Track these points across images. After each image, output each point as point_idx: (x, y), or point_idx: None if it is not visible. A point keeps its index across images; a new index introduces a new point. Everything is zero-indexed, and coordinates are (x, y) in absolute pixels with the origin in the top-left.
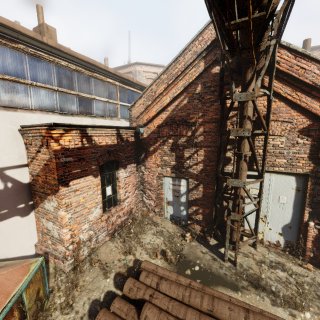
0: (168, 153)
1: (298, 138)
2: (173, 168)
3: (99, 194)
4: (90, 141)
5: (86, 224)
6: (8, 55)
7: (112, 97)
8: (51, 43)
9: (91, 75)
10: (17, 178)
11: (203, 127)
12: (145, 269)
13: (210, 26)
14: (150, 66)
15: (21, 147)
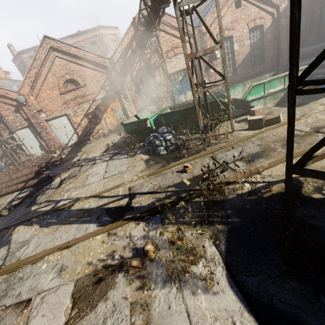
0: None
1: (16, 114)
2: None
3: None
4: None
5: None
6: None
7: None
8: None
9: None
10: None
11: None
12: None
13: None
14: None
15: None
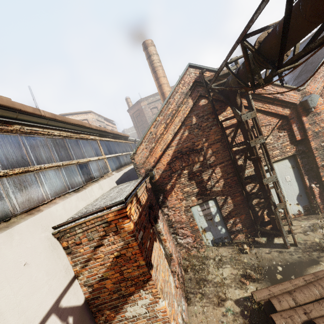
0: (187, 184)
1: (279, 133)
2: (197, 195)
3: (164, 259)
4: (139, 204)
5: (174, 301)
6: (7, 142)
7: (99, 153)
8: (47, 114)
9: (78, 137)
10: (73, 303)
11: (210, 149)
12: (261, 300)
13: (187, 72)
14: (77, 114)
15: (62, 255)
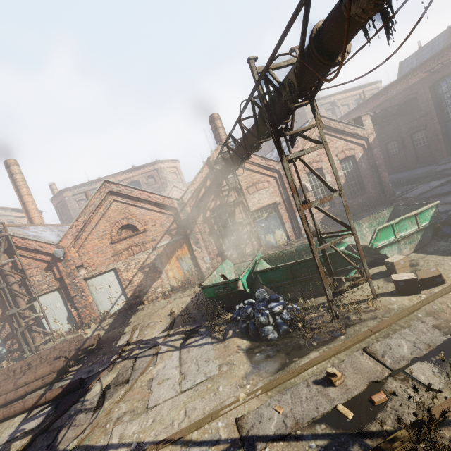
0: None
1: (46, 273)
2: None
3: None
4: None
5: None
6: None
7: None
8: None
9: None
10: None
11: None
12: None
13: None
14: None
15: None
